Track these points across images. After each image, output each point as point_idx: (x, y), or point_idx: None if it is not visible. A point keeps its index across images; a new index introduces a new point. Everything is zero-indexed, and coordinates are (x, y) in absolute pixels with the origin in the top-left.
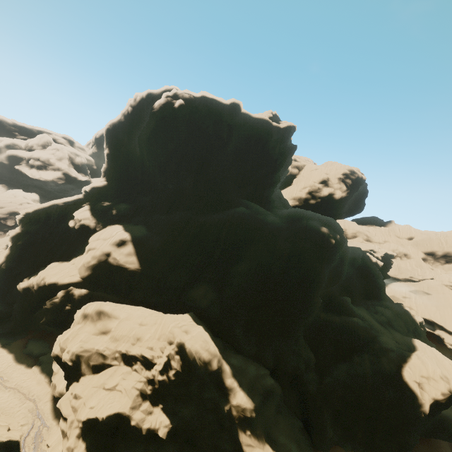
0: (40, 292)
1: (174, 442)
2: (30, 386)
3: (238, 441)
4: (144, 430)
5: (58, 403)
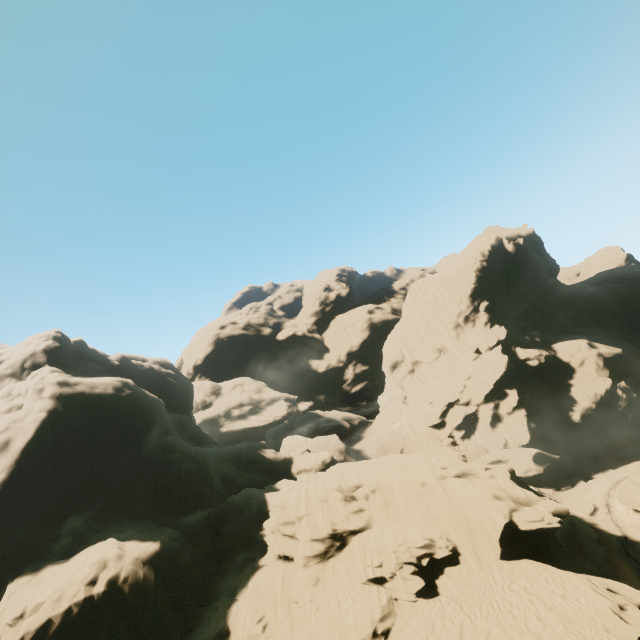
0: (598, 408)
1: None
2: None
3: None
4: None
5: None
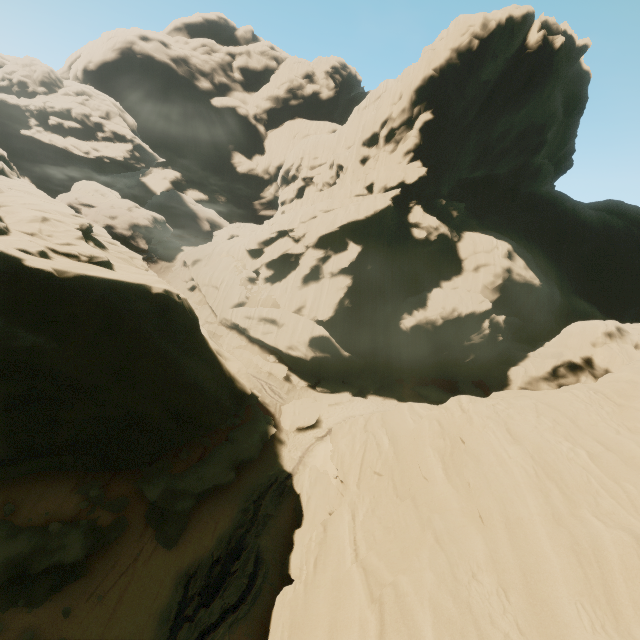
0: (443, 328)
1: None
2: None
3: None
4: None
5: None
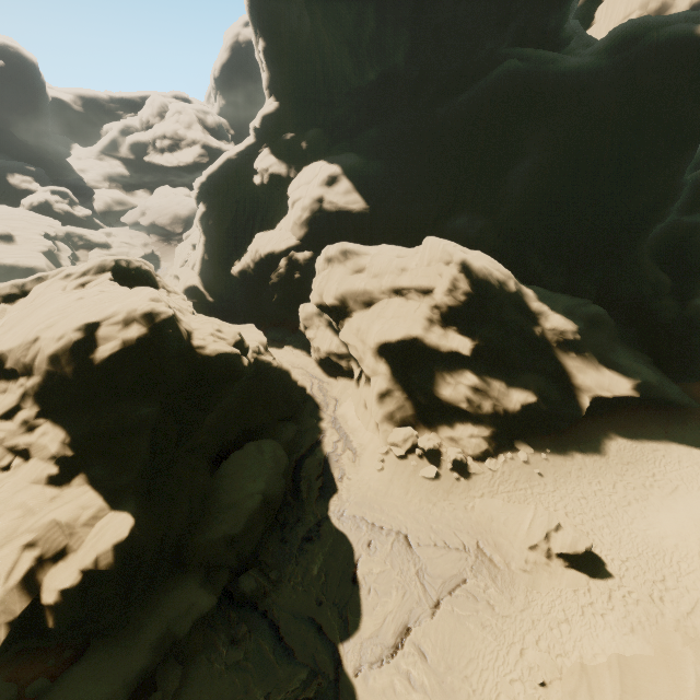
0: (259, 271)
1: (479, 361)
2: (291, 360)
3: (559, 363)
4: (442, 347)
5: (340, 335)
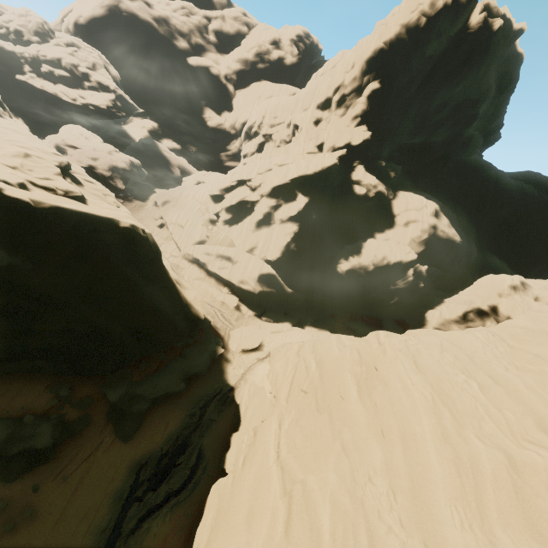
0: (373, 273)
1: None
2: None
3: None
4: None
5: None
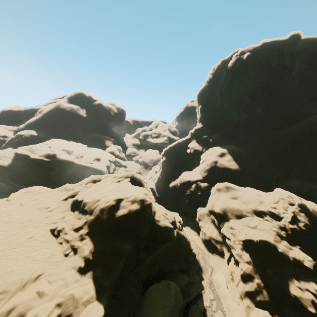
0: (181, 187)
1: None
2: (188, 235)
3: None
4: (290, 257)
5: (221, 230)
